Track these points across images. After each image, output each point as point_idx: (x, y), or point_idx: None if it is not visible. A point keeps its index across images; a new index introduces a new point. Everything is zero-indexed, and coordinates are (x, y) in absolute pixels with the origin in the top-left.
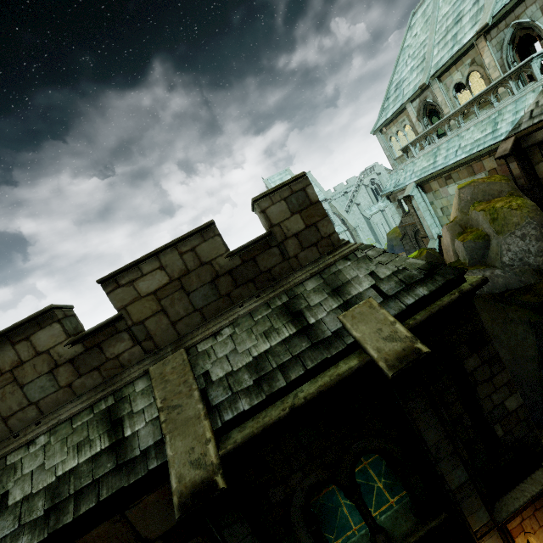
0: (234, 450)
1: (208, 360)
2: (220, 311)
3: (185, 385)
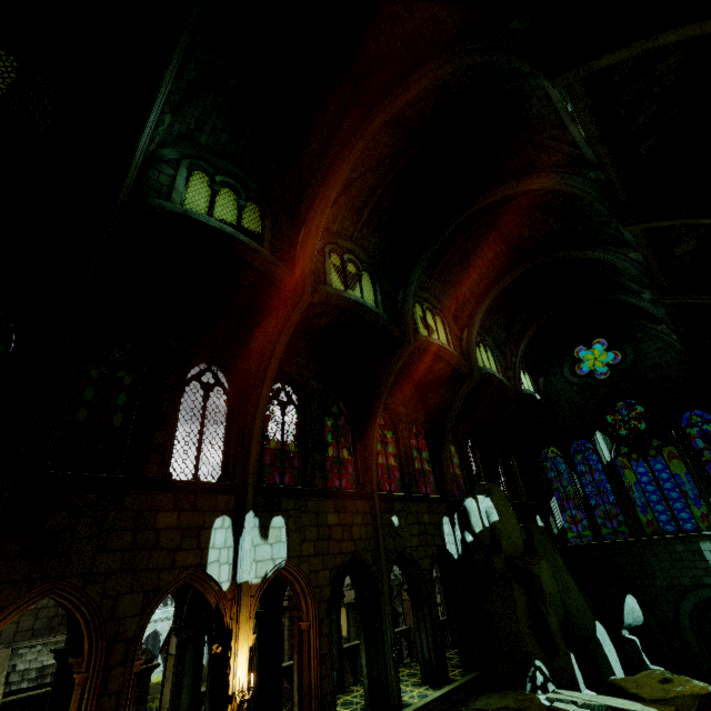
0: (9, 702)
1: (21, 658)
2: (43, 635)
3: (2, 667)
